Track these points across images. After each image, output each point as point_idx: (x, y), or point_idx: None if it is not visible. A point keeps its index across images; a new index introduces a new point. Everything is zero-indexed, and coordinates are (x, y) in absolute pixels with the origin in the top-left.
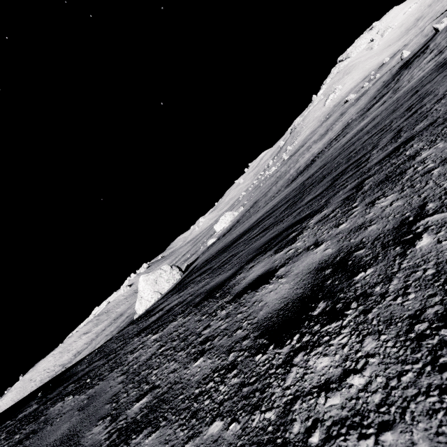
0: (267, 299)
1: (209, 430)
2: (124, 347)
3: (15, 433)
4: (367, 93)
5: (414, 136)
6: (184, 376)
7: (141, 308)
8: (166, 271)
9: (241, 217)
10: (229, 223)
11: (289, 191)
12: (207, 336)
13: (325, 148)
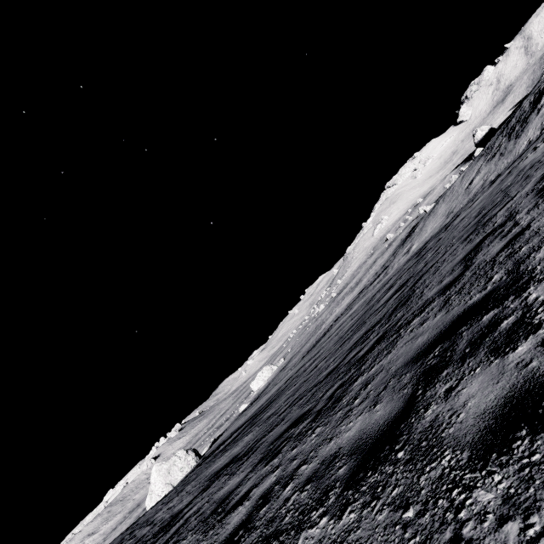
0: (143, 533)
1: None
2: None
3: None
4: (392, 246)
5: (248, 432)
6: None
7: (151, 504)
8: (181, 457)
9: (272, 380)
10: (265, 382)
11: (282, 384)
12: None
13: (340, 316)
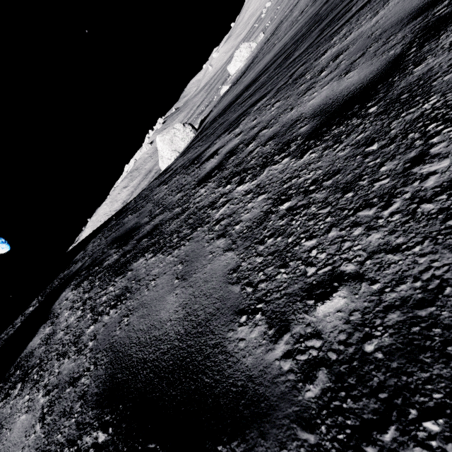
0: (207, 168)
1: (175, 210)
2: (152, 193)
3: (112, 230)
4: None
5: None
6: (173, 200)
7: (164, 166)
8: (179, 130)
9: (258, 53)
10: (245, 62)
11: (306, 20)
12: (184, 185)
13: None
